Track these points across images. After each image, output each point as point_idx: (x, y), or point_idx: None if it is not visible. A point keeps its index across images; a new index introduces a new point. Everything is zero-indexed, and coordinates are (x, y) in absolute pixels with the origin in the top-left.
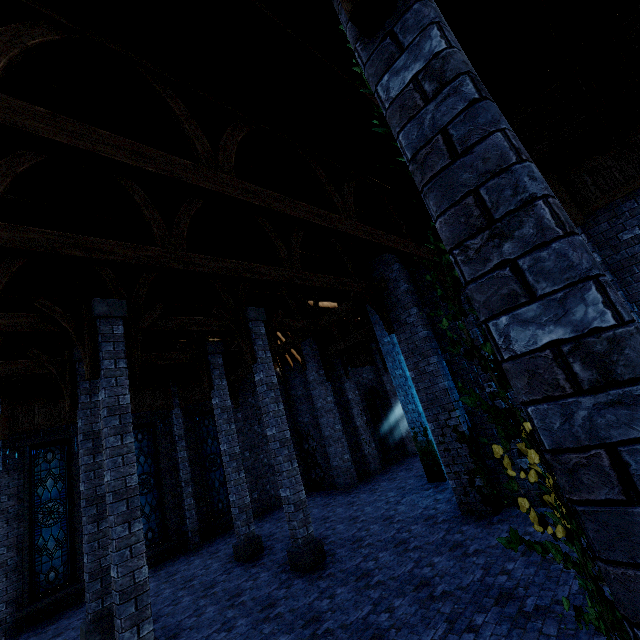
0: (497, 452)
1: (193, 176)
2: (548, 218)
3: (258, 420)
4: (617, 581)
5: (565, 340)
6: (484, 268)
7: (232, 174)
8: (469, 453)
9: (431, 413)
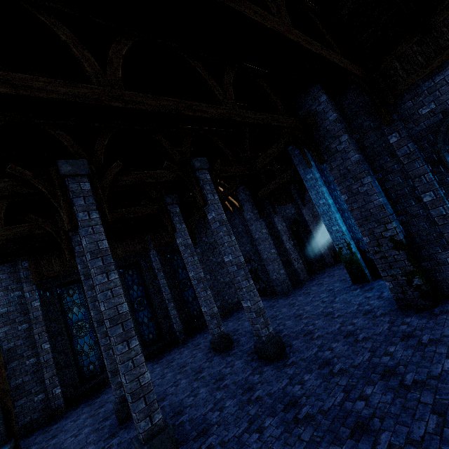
0: None
1: None
2: None
3: (212, 252)
4: None
5: None
6: None
7: None
8: (407, 258)
9: (366, 228)
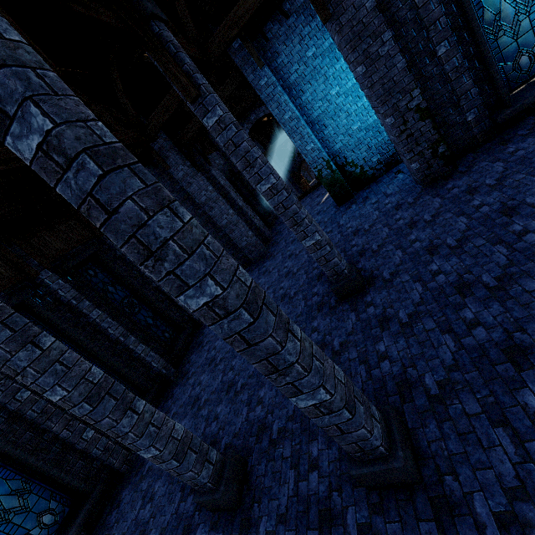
0: None
1: None
2: None
3: None
4: None
5: None
6: None
7: None
8: (433, 126)
9: (390, 105)
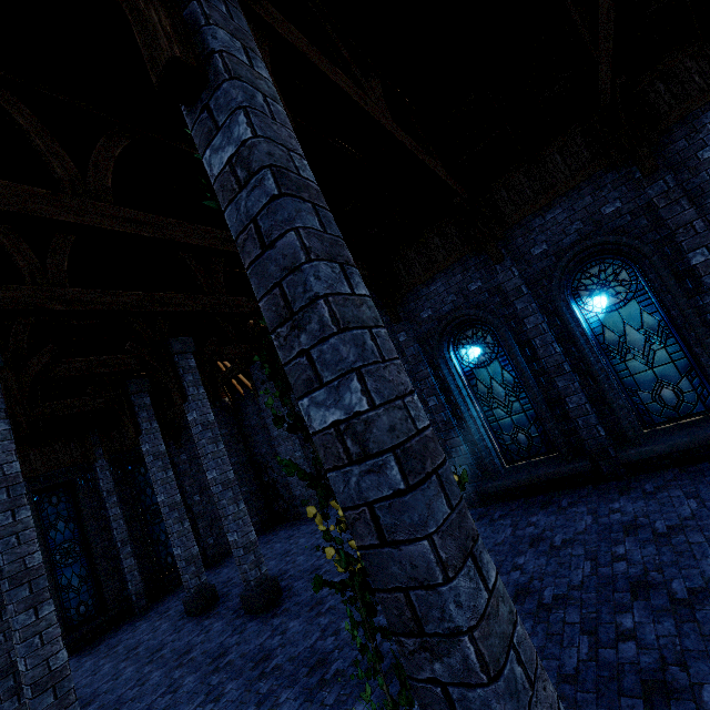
0: (311, 512)
1: (51, 208)
2: (327, 316)
3: None
4: (381, 603)
5: (341, 421)
6: (291, 355)
7: (109, 199)
8: None
9: None
